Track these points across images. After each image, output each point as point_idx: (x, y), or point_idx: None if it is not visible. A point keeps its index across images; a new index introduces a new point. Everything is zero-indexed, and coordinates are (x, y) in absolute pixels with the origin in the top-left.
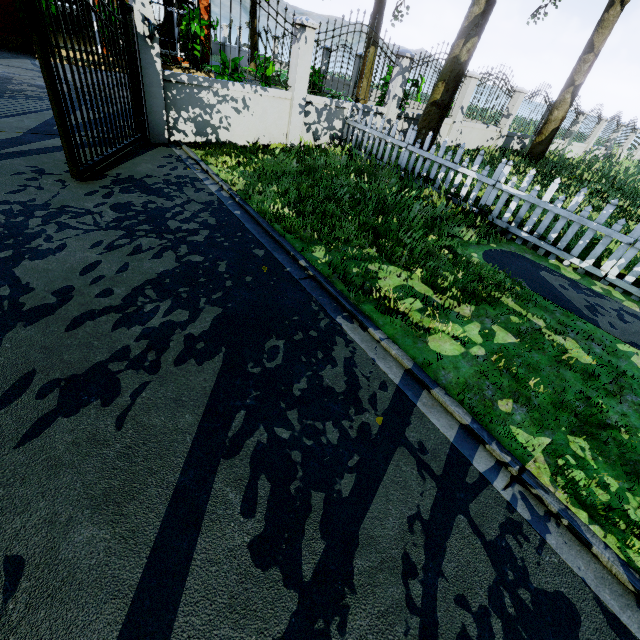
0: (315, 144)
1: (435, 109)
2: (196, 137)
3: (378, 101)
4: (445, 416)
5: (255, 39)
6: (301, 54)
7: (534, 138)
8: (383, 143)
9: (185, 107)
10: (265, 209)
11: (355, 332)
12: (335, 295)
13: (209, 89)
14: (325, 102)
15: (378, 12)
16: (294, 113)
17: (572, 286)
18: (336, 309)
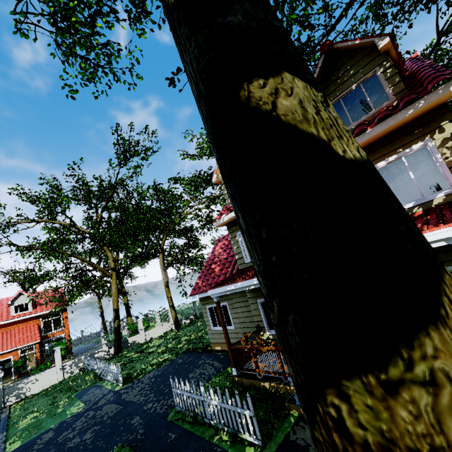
0: (72, 375)
1: (115, 341)
2: (16, 400)
3: (131, 334)
4: (1, 441)
5: (105, 326)
6: (56, 356)
7: (195, 314)
8: (88, 365)
9: (12, 393)
10: (13, 415)
11: (0, 435)
12: (4, 429)
13: (21, 383)
14: (72, 361)
15: (126, 308)
16: (58, 371)
17: (96, 388)
18: (1, 432)
